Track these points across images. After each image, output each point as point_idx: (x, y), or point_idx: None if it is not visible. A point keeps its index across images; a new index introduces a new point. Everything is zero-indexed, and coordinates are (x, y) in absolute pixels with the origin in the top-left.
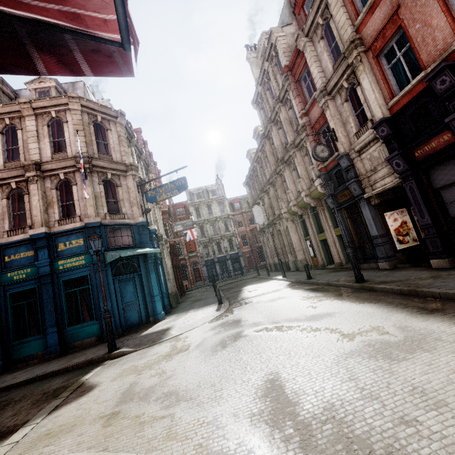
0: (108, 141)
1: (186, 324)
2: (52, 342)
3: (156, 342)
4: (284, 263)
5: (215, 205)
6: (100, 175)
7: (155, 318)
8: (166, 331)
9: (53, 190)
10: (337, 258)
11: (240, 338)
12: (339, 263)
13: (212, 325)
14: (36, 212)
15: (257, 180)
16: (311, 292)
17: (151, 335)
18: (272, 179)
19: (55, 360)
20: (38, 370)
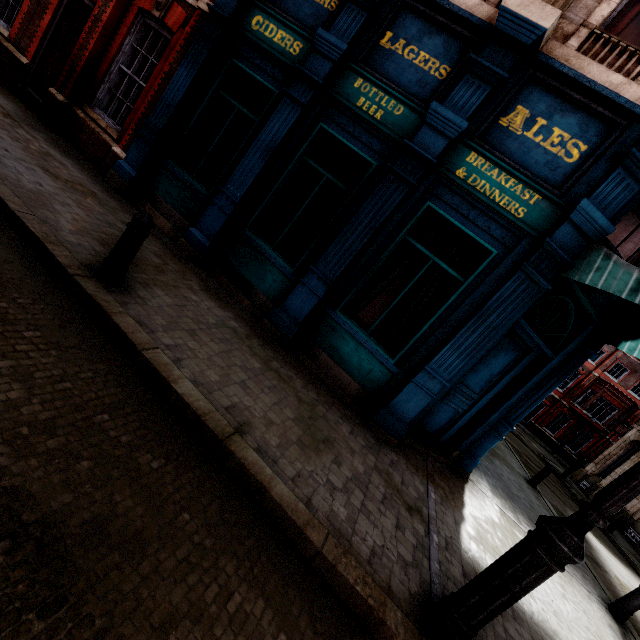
0: None
1: None
2: (295, 306)
3: None
4: None
5: None
6: None
7: (461, 458)
8: None
9: None
10: None
11: None
12: None
13: None
14: None
15: None
16: None
17: (520, 637)
18: None
19: (273, 354)
20: (238, 376)
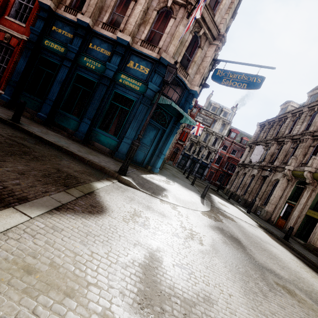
0: (221, 0)
1: (180, 197)
2: (82, 129)
3: (157, 196)
4: (245, 200)
5: (219, 123)
6: (196, 25)
7: (152, 168)
8: (164, 190)
9: (155, 11)
10: (317, 242)
11: (276, 291)
12: (315, 247)
13: (208, 221)
14: (133, 20)
15: (276, 128)
16: (309, 267)
17: (151, 183)
18: (301, 137)
19: (77, 143)
20: (64, 142)
